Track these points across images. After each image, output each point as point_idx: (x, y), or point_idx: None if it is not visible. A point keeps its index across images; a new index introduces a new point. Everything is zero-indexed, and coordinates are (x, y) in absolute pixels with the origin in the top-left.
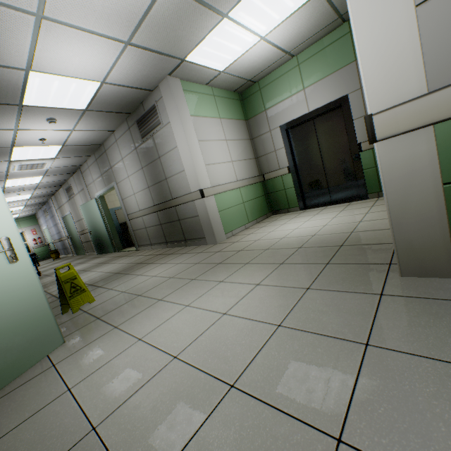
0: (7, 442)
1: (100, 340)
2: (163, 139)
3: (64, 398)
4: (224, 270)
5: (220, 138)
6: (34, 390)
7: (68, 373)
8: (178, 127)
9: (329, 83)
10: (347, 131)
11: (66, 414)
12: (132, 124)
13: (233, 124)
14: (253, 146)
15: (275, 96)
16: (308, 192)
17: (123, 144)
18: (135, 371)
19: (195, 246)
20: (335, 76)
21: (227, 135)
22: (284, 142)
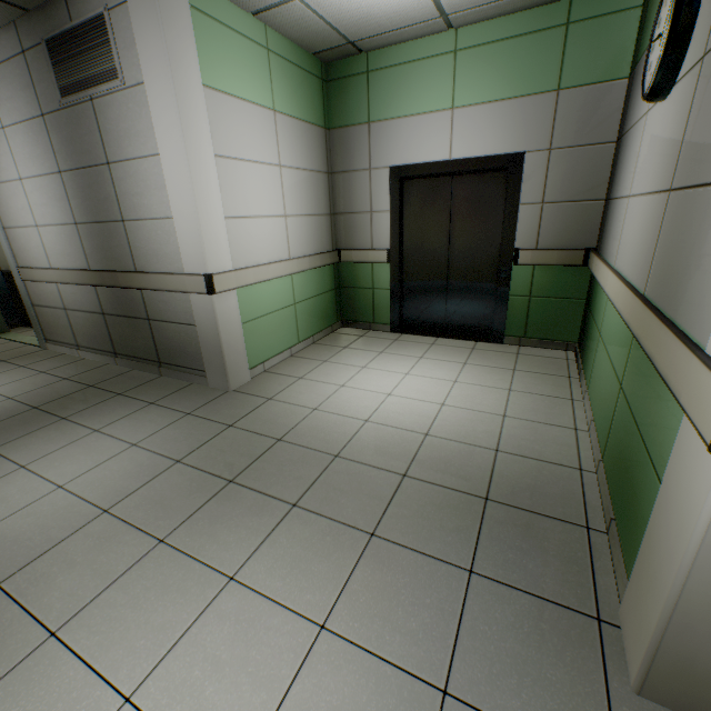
0: None
1: None
2: (123, 122)
3: None
4: (241, 522)
5: (269, 159)
6: None
7: None
8: (166, 106)
9: (500, 116)
10: (504, 220)
11: None
12: (34, 43)
13: (300, 131)
14: (331, 189)
15: (396, 101)
16: (411, 304)
17: (6, 90)
18: None
19: (181, 382)
20: (514, 106)
21: (283, 155)
22: (391, 202)
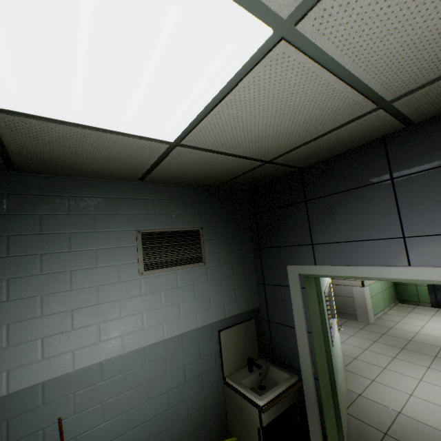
0: (399, 428)
1: (374, 387)
2: None
3: (403, 416)
4: (418, 357)
5: None
6: (370, 406)
7: (381, 402)
8: None
9: None
10: None
11: (419, 424)
12: None
13: None
14: None
15: None
16: (440, 293)
17: None
18: (437, 413)
19: (343, 318)
20: None
21: None
22: None
